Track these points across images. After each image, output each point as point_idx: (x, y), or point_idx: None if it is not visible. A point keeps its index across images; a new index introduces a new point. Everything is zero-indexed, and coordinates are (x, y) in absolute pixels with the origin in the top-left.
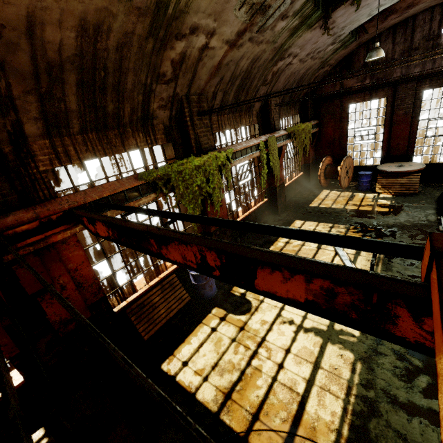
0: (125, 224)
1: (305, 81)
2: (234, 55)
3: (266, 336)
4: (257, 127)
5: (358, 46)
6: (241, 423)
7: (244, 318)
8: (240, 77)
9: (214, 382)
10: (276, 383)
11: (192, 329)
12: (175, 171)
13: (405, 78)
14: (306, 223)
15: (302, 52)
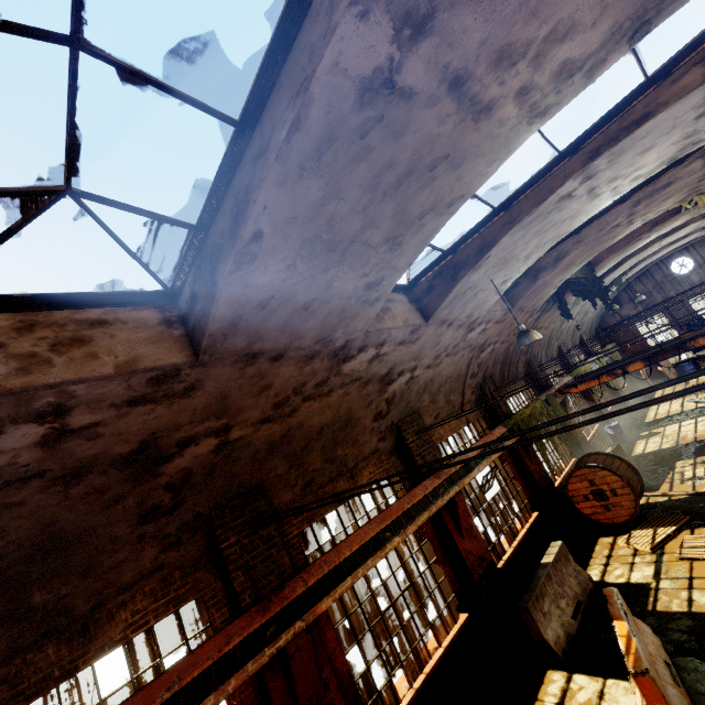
0: (613, 364)
1: (594, 321)
2: (572, 323)
3: (679, 431)
4: (582, 355)
5: (618, 292)
6: (690, 441)
7: (660, 434)
8: (572, 330)
9: (666, 444)
10: (697, 432)
11: (632, 448)
12: (579, 373)
13: (667, 298)
14: (661, 404)
15: (592, 309)
